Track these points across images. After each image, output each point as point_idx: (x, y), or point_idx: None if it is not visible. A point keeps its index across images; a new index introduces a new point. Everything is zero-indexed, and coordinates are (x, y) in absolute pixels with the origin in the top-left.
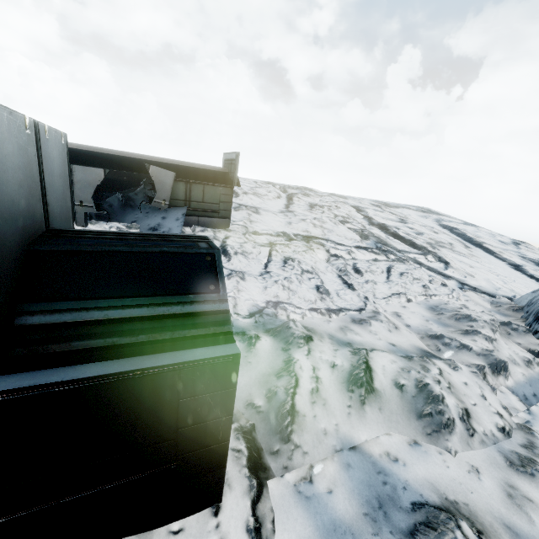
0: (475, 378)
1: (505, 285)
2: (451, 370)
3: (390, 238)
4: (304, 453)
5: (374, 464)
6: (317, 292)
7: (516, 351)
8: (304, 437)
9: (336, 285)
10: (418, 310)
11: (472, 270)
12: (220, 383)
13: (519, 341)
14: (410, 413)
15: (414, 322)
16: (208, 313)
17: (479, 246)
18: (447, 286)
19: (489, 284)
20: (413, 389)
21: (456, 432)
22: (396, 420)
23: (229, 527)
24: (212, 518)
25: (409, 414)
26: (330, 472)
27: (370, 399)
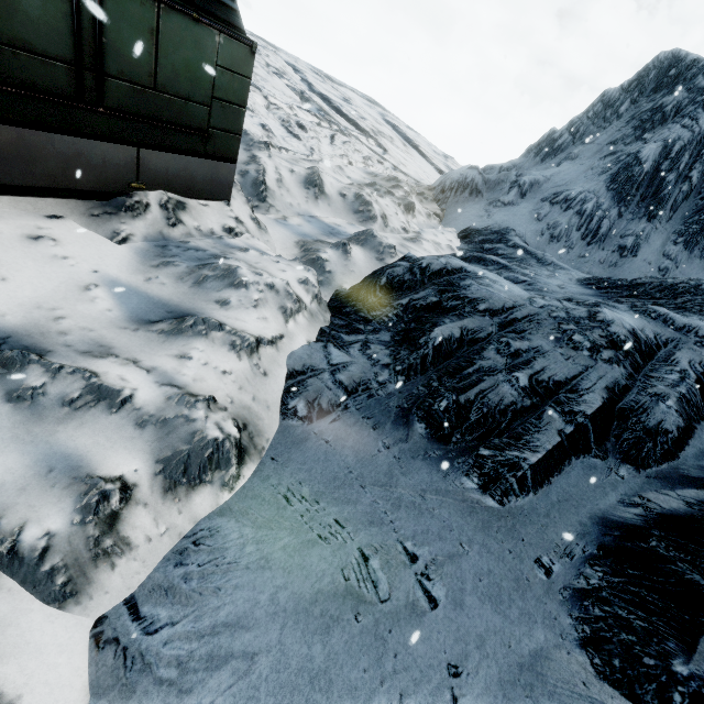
0: (394, 205)
1: (428, 179)
2: (379, 197)
3: (333, 112)
4: (278, 211)
5: (326, 225)
6: (263, 129)
7: (423, 209)
8: (276, 203)
9: (281, 132)
10: (358, 172)
11: (405, 162)
12: (242, 67)
13: (427, 207)
14: (350, 211)
15: (354, 177)
16: (225, 5)
17: (416, 148)
18: (383, 164)
19: (417, 175)
20: (352, 198)
21: (378, 223)
22: (340, 213)
23: (239, 214)
24: (227, 207)
25: (349, 211)
26: (298, 221)
27: (322, 197)
